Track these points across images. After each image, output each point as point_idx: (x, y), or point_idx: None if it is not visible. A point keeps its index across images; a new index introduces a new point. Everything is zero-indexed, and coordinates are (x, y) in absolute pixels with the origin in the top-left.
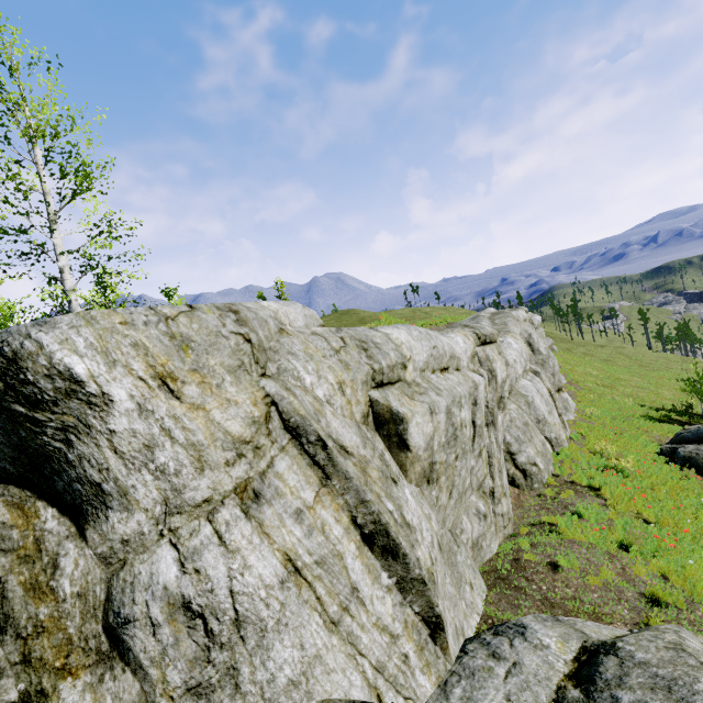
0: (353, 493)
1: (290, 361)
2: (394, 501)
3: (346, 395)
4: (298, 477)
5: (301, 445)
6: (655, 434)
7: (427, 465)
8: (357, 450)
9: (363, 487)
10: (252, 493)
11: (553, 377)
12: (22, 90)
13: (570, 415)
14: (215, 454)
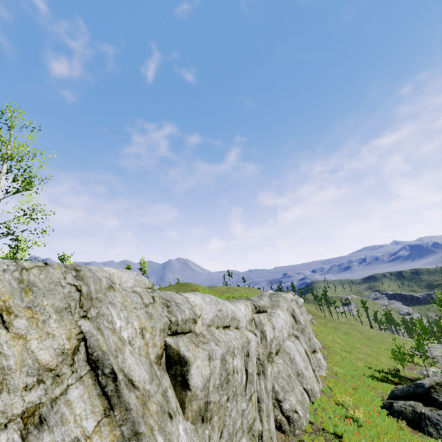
0: (129, 424)
1: (109, 309)
2: (166, 435)
3: (145, 338)
4: (85, 405)
5: (96, 376)
6: (379, 391)
7: (203, 403)
8: (143, 385)
9: (139, 418)
10: (37, 418)
11: (309, 341)
12: (11, 137)
13: (323, 372)
14: (18, 378)
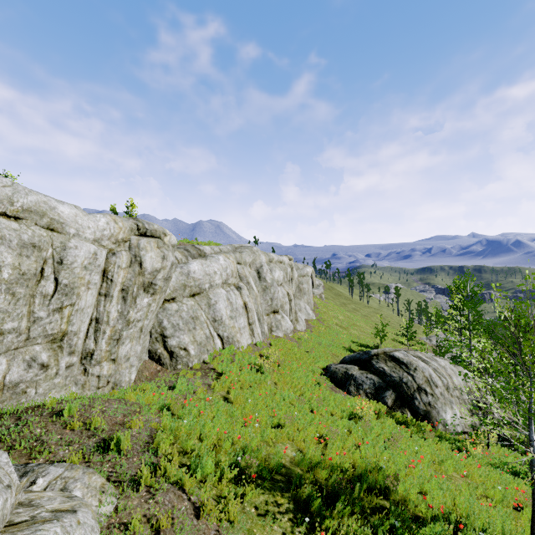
0: None
1: None
2: None
3: None
4: None
5: None
6: (341, 359)
7: None
8: None
9: None
10: None
11: (271, 301)
12: None
13: (280, 333)
14: None
